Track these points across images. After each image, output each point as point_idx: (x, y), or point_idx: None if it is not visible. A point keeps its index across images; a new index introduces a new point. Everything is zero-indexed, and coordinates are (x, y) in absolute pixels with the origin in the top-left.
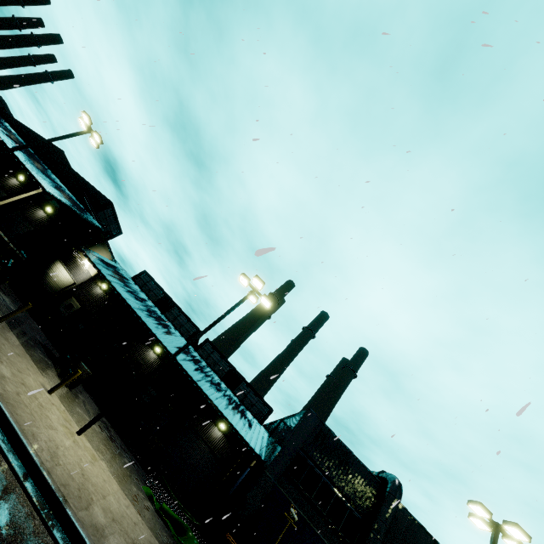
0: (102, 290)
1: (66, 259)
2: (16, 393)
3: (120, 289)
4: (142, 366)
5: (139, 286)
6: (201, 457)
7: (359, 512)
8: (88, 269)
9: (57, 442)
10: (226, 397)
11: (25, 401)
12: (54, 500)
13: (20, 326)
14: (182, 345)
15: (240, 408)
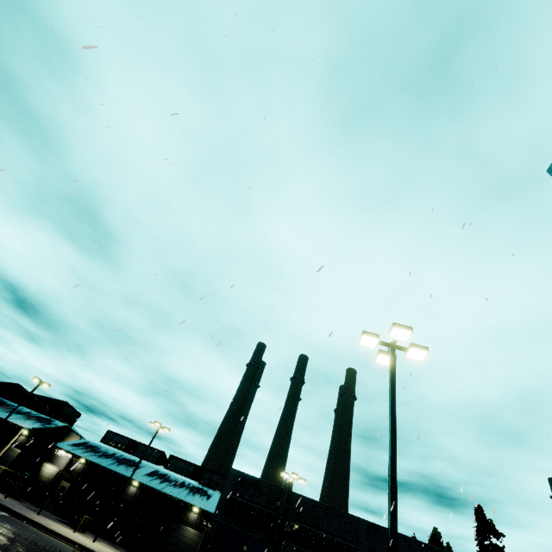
0: (81, 463)
1: (49, 458)
2: (63, 532)
3: (93, 458)
4: (128, 501)
5: (108, 444)
6: (188, 538)
7: (271, 510)
8: (67, 455)
9: (85, 542)
10: (188, 488)
11: (67, 534)
12: (90, 550)
13: (44, 515)
14: (149, 471)
15: (202, 490)
